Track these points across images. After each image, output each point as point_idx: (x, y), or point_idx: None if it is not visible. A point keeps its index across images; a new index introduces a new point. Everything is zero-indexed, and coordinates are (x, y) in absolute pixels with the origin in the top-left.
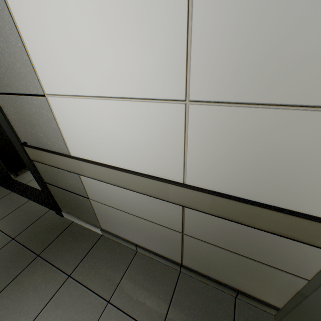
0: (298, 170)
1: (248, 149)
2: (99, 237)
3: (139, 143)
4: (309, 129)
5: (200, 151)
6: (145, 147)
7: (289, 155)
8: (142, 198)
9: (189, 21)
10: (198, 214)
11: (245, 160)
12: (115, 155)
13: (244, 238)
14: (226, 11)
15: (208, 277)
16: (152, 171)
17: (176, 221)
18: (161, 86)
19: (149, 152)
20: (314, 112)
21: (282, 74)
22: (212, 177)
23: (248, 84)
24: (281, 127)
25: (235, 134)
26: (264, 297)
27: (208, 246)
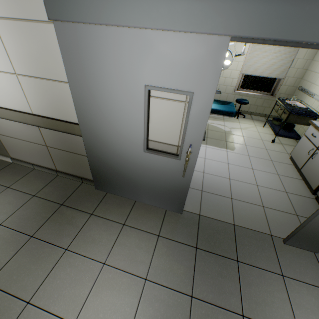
0: (59, 103)
1: (43, 95)
2: (10, 164)
3: (8, 93)
4: (52, 87)
5: (31, 97)
6: (11, 95)
7: (54, 97)
8: (22, 127)
9: (4, 45)
10: (46, 132)
11: (45, 100)
12: (0, 100)
13: (66, 141)
14: (13, 45)
15: (70, 174)
16: (19, 109)
17: (41, 139)
18: (5, 66)
19: (14, 98)
20: (50, 81)
21: (36, 68)
22: (40, 109)
23: (30, 69)
24: (46, 86)
25: (37, 89)
26: (90, 177)
27: (59, 151)
